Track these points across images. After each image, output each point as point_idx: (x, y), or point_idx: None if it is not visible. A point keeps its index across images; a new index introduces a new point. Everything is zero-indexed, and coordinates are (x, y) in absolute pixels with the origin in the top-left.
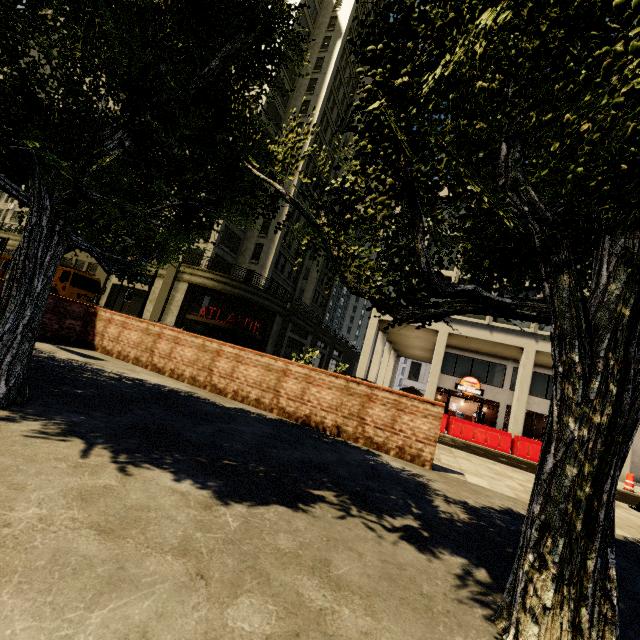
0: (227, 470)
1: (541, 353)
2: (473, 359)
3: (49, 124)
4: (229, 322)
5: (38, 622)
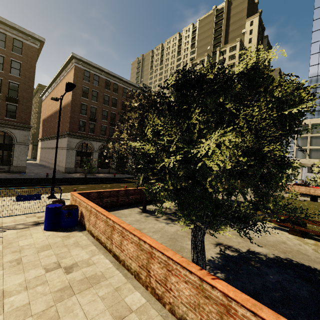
0: (303, 196)
1: None
2: None
3: (289, 178)
4: None
5: (307, 198)
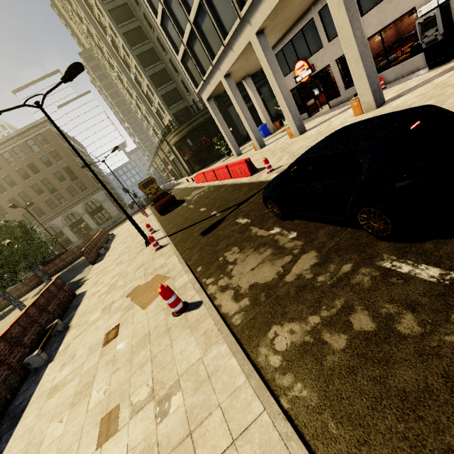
0: None
1: (267, 24)
2: (291, 41)
3: None
4: (197, 146)
5: None
